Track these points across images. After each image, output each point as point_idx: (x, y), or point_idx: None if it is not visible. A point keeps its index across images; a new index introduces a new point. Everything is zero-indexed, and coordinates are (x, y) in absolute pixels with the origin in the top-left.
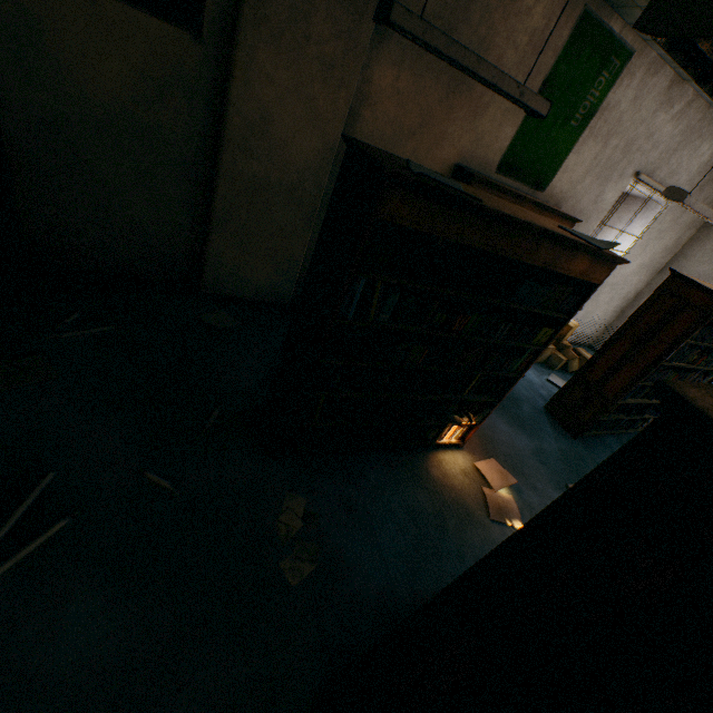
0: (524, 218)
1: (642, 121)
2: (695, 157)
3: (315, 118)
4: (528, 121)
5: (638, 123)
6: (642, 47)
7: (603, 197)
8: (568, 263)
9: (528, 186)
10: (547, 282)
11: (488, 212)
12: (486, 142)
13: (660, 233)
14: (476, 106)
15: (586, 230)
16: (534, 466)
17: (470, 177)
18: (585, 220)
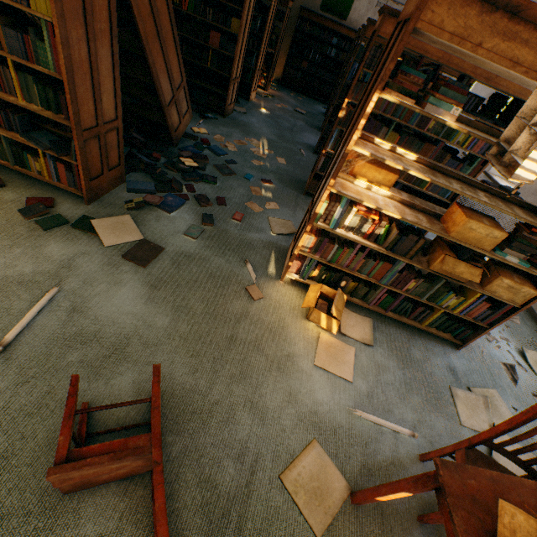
0: None
1: None
2: None
3: None
4: None
5: None
6: None
7: None
8: None
9: (337, 18)
10: None
11: None
12: None
13: None
14: None
15: None
16: (290, 104)
17: (301, 8)
18: None
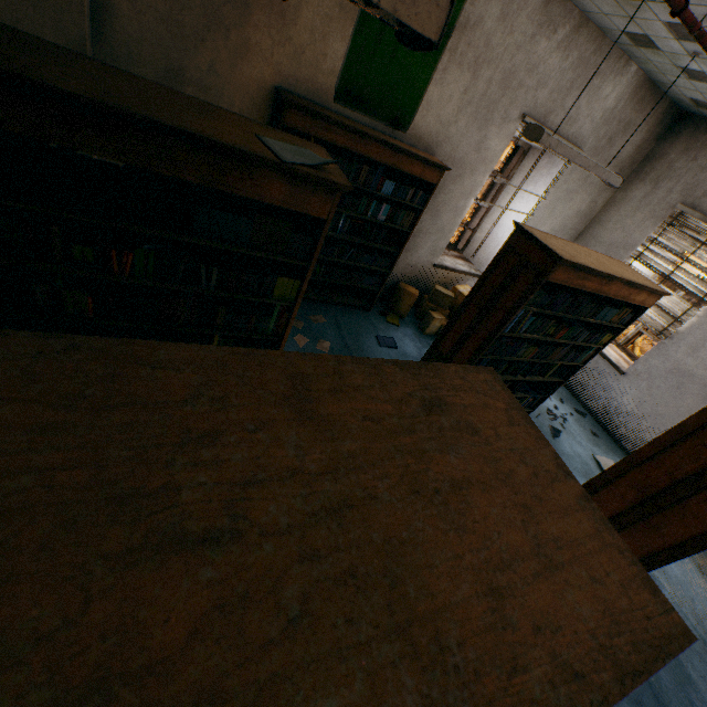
0: (120, 102)
1: (519, 48)
2: (597, 101)
3: (40, 3)
4: (362, 35)
5: (514, 49)
6: None
7: (487, 145)
8: (249, 182)
9: (384, 123)
10: (253, 213)
11: (2, 74)
12: (310, 59)
13: (568, 194)
14: (282, 7)
15: (474, 184)
16: None
17: (283, 101)
18: (470, 171)
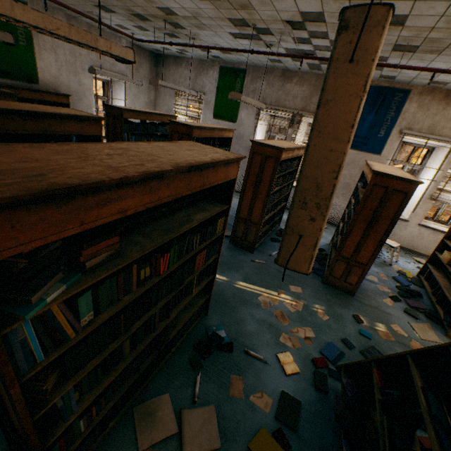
0: None
1: None
2: None
3: None
4: None
5: None
6: (30, 0)
7: (83, 82)
8: None
9: (25, 82)
10: None
11: None
12: None
13: (136, 96)
14: None
15: (90, 101)
16: None
17: None
18: (83, 96)
